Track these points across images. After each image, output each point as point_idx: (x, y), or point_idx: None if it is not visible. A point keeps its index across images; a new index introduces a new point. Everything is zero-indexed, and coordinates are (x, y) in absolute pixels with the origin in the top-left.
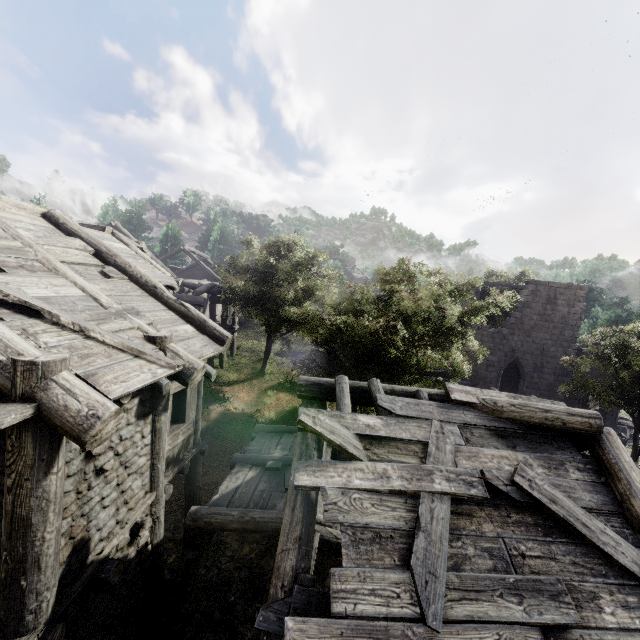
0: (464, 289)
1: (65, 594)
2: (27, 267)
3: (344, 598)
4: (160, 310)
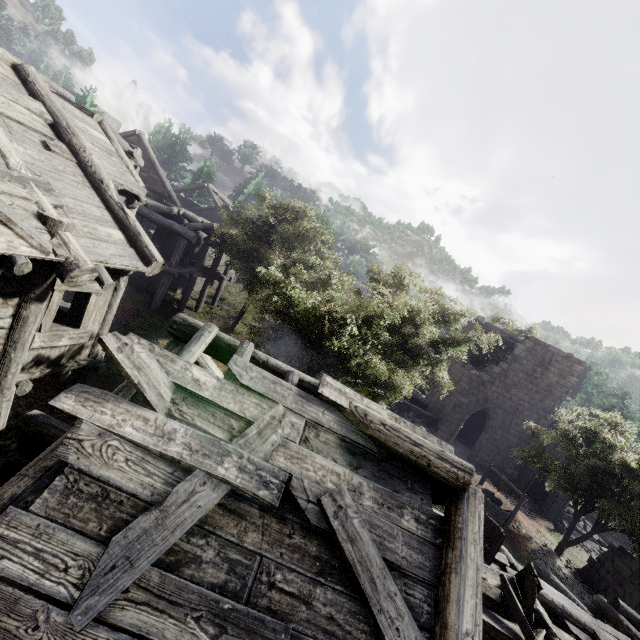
0: (452, 316)
1: None
2: None
3: None
4: (92, 204)
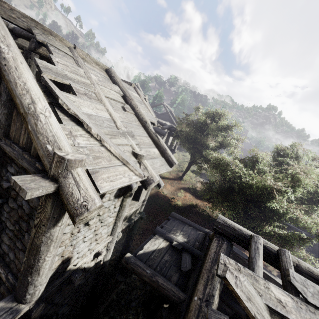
0: None
1: (51, 285)
2: (88, 95)
3: None
4: (144, 136)
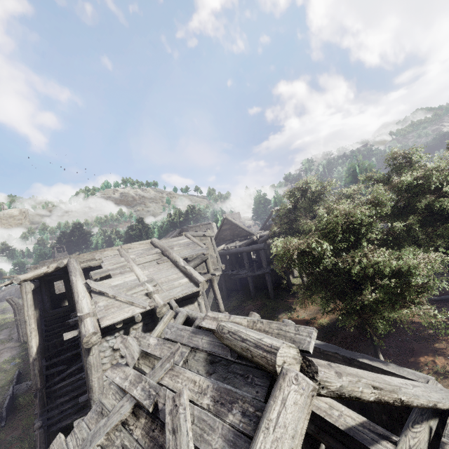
0: None
1: None
2: (122, 272)
3: (72, 435)
4: (173, 274)
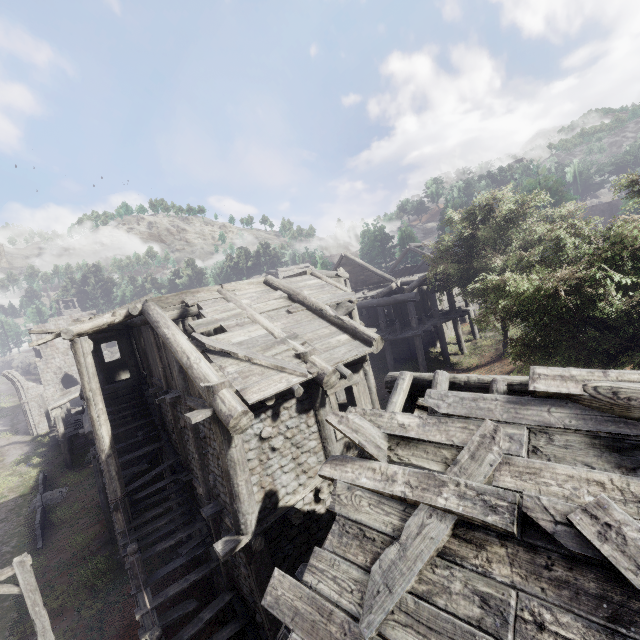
0: None
1: (264, 521)
2: (240, 324)
3: (313, 573)
4: (322, 328)
